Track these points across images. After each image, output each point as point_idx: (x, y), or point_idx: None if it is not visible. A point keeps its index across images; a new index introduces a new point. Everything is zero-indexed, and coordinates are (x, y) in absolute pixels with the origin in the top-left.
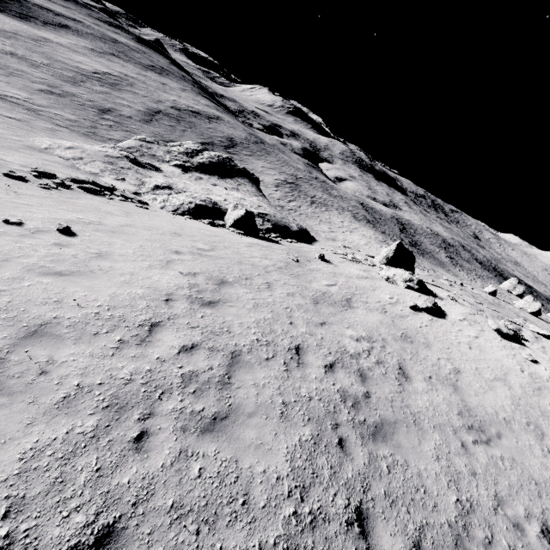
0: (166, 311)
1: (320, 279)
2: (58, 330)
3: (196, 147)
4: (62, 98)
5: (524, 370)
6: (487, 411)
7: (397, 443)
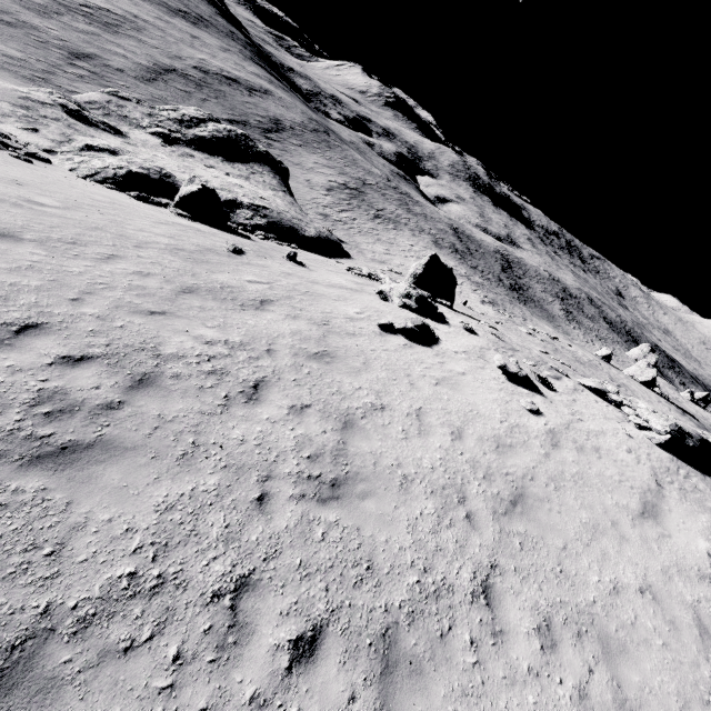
0: None
1: (247, 274)
2: None
3: (198, 114)
4: (11, 28)
5: (506, 421)
6: (381, 462)
7: (87, 477)
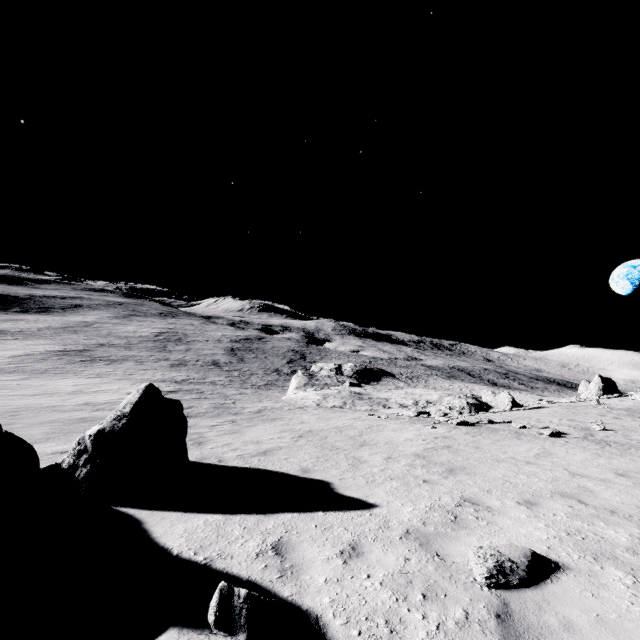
0: None
1: None
2: None
3: (334, 365)
4: (188, 366)
5: None
6: None
7: None
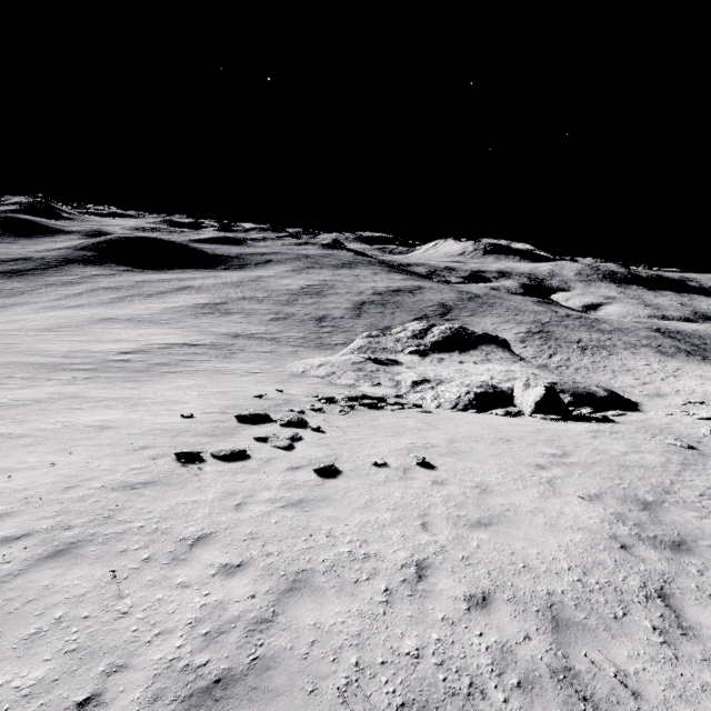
0: (645, 567)
1: None
2: (572, 614)
3: (422, 326)
4: (286, 320)
5: None
6: None
7: None
